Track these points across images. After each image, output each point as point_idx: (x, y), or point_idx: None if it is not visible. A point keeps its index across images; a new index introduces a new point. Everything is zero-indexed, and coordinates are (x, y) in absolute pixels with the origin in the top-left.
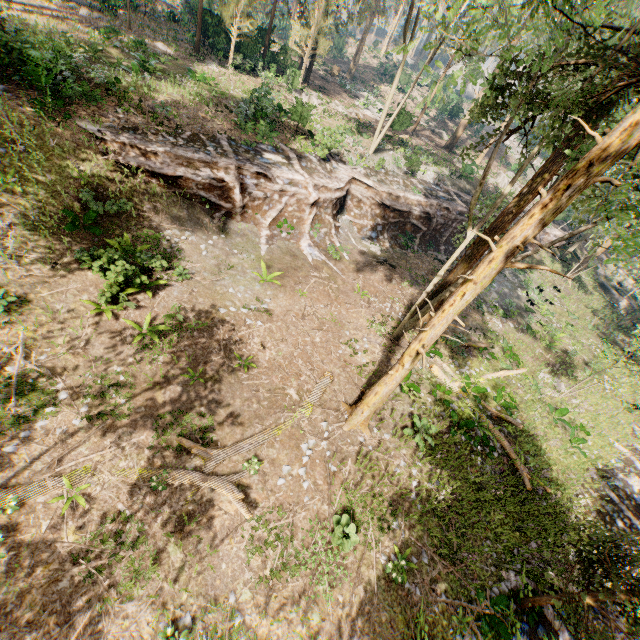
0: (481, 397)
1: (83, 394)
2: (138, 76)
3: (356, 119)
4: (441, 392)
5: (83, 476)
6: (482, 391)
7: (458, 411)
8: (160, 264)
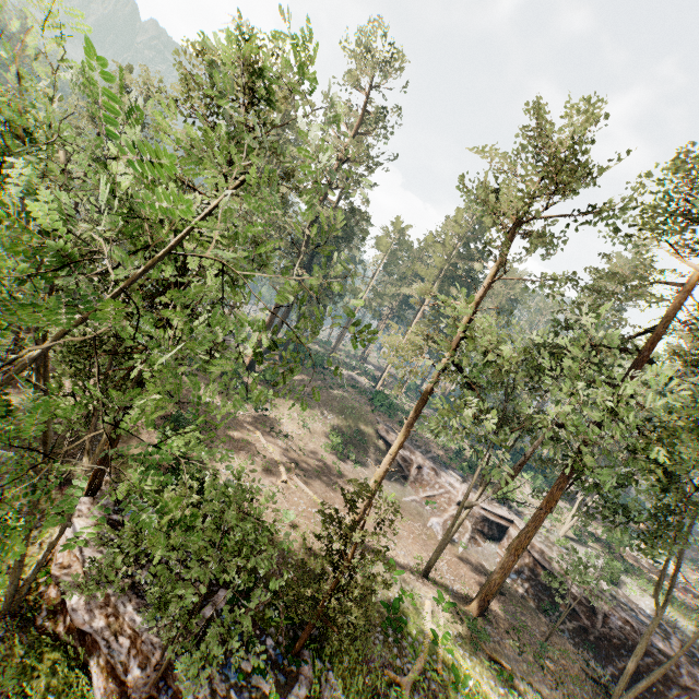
0: (447, 662)
1: (292, 447)
2: (422, 427)
3: (594, 534)
4: (413, 610)
5: (271, 449)
6: (449, 651)
7: (409, 624)
8: (352, 456)
